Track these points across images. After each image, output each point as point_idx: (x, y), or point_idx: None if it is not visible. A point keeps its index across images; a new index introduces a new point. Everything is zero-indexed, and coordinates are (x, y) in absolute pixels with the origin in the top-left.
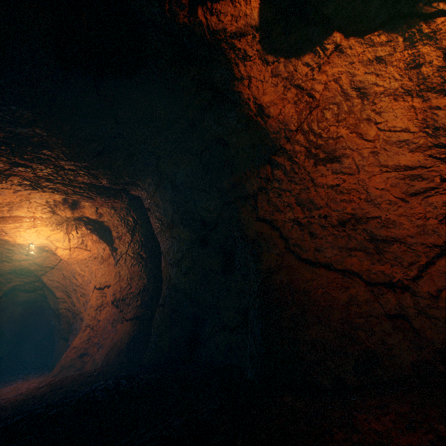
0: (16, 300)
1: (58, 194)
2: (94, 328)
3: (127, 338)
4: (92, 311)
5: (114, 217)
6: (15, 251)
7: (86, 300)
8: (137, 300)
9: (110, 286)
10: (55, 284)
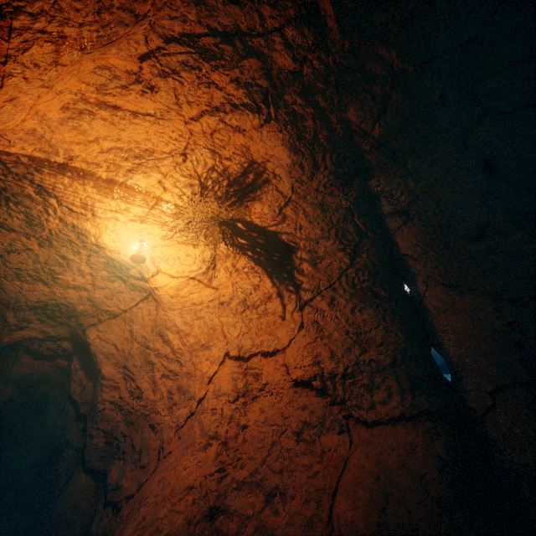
0: (9, 371)
1: (287, 133)
2: (228, 444)
3: (436, 466)
4: (222, 404)
5: (316, 222)
6: (73, 264)
7: (179, 384)
8: (396, 376)
9: (279, 350)
10: (107, 348)
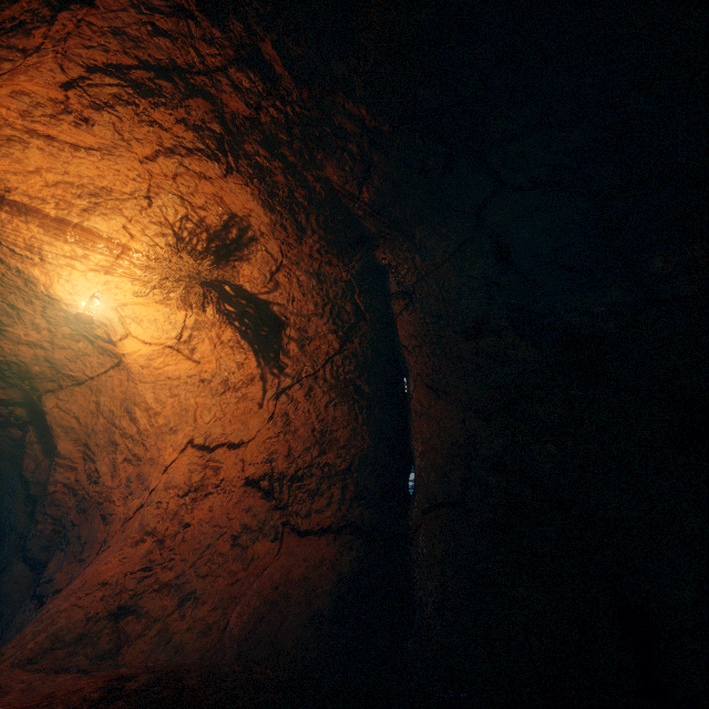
0: None
1: (255, 187)
2: (165, 542)
3: (332, 580)
4: (170, 497)
5: (311, 294)
6: (25, 315)
7: (140, 471)
8: (344, 484)
9: (244, 443)
10: (67, 421)
